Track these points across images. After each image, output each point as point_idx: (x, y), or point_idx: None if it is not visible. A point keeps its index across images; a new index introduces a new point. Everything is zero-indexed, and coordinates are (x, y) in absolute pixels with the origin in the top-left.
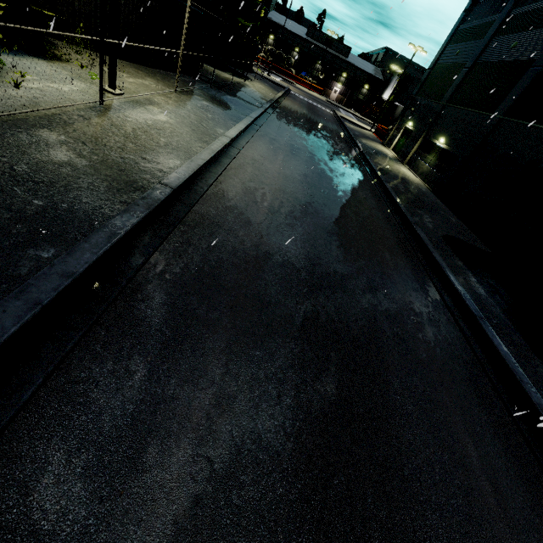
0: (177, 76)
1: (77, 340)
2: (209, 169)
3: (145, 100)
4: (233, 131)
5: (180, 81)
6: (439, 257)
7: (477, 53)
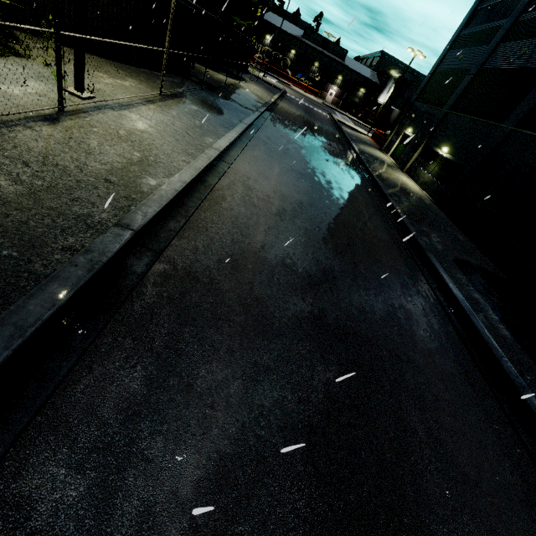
0: (162, 77)
1: None
2: (191, 192)
3: (121, 105)
4: (223, 142)
5: (167, 82)
6: (459, 295)
7: (482, 59)
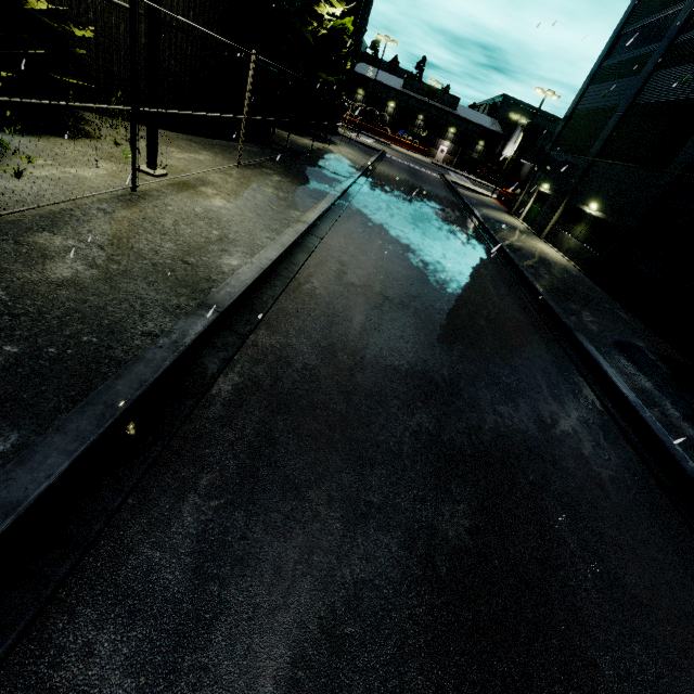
0: (240, 147)
1: (1, 658)
2: (278, 271)
3: (196, 180)
4: (312, 214)
5: (245, 152)
6: (621, 384)
7: (632, 93)
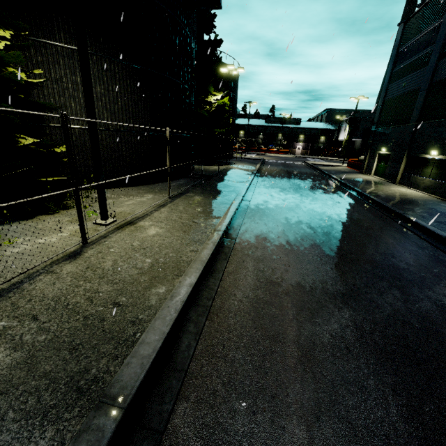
0: (168, 186)
1: None
2: (200, 292)
3: (137, 218)
4: (224, 220)
5: (175, 186)
6: None
7: (428, 77)
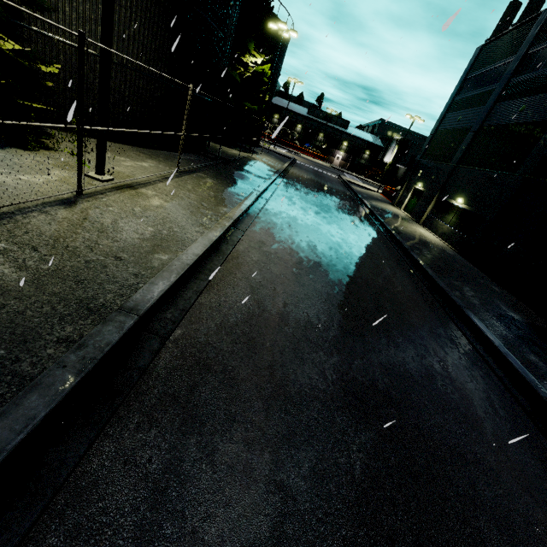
0: (179, 157)
1: None
2: (203, 264)
3: (138, 184)
4: (237, 210)
5: (184, 160)
6: (516, 362)
7: (481, 118)
